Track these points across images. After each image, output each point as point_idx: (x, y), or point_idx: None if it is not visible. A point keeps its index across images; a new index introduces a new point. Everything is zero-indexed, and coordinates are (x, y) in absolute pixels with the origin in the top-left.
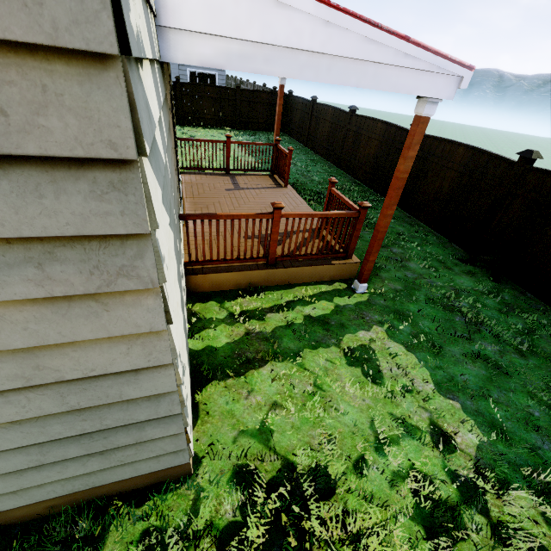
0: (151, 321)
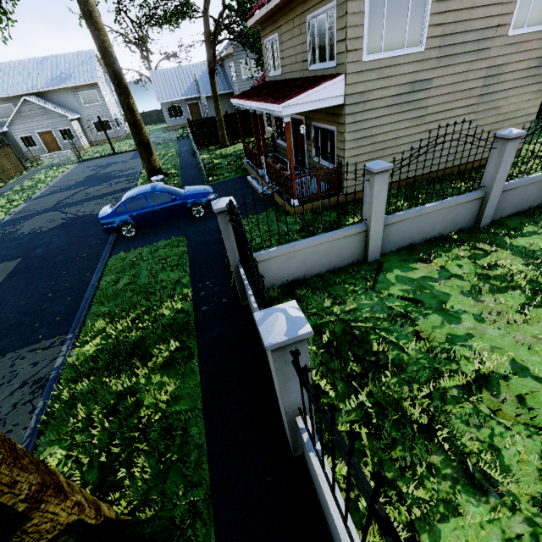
0: (539, 103)
